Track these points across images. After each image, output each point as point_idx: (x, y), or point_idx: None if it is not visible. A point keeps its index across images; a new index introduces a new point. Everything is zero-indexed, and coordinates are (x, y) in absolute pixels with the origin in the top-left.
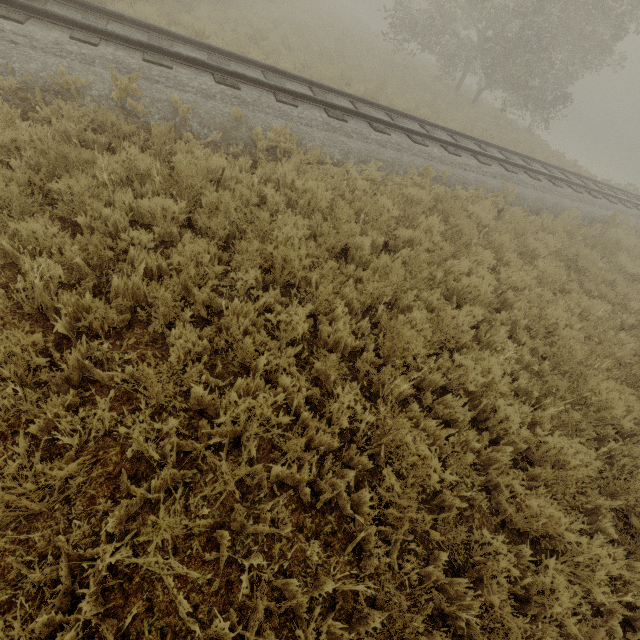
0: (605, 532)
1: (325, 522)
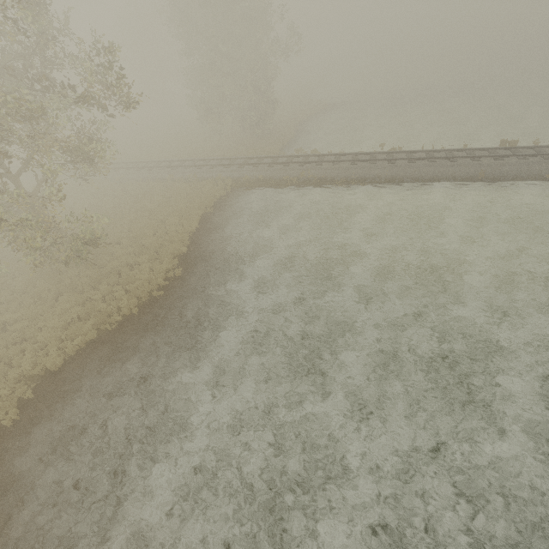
0: None
1: None
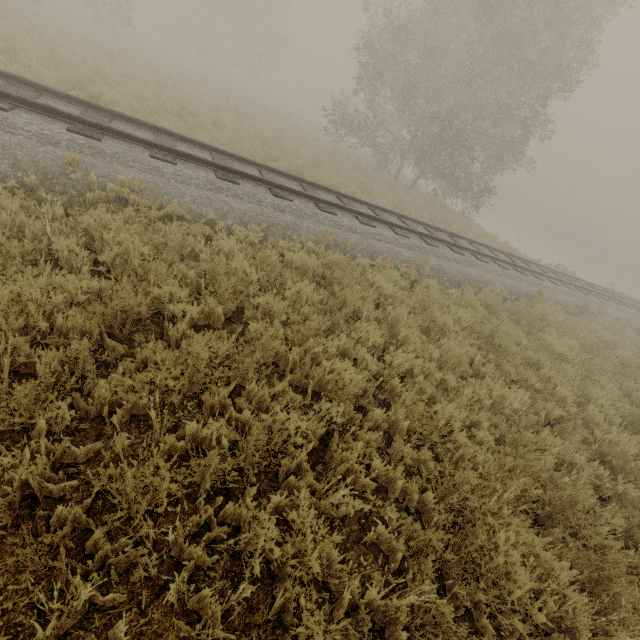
0: None
1: None
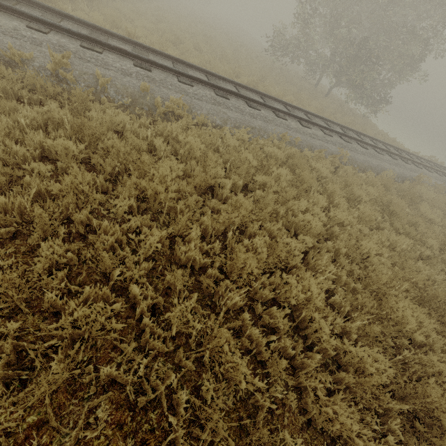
0: (396, 432)
1: (146, 419)
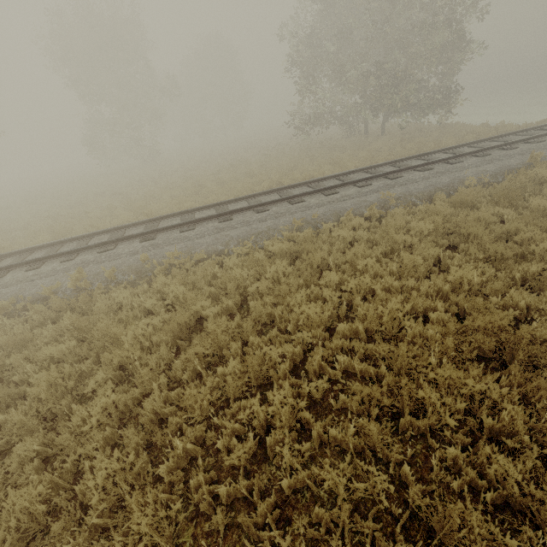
0: None
1: None
